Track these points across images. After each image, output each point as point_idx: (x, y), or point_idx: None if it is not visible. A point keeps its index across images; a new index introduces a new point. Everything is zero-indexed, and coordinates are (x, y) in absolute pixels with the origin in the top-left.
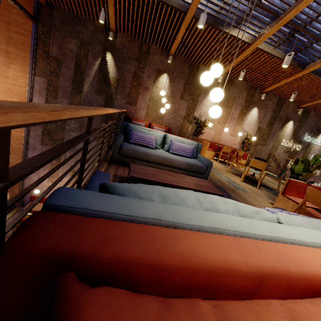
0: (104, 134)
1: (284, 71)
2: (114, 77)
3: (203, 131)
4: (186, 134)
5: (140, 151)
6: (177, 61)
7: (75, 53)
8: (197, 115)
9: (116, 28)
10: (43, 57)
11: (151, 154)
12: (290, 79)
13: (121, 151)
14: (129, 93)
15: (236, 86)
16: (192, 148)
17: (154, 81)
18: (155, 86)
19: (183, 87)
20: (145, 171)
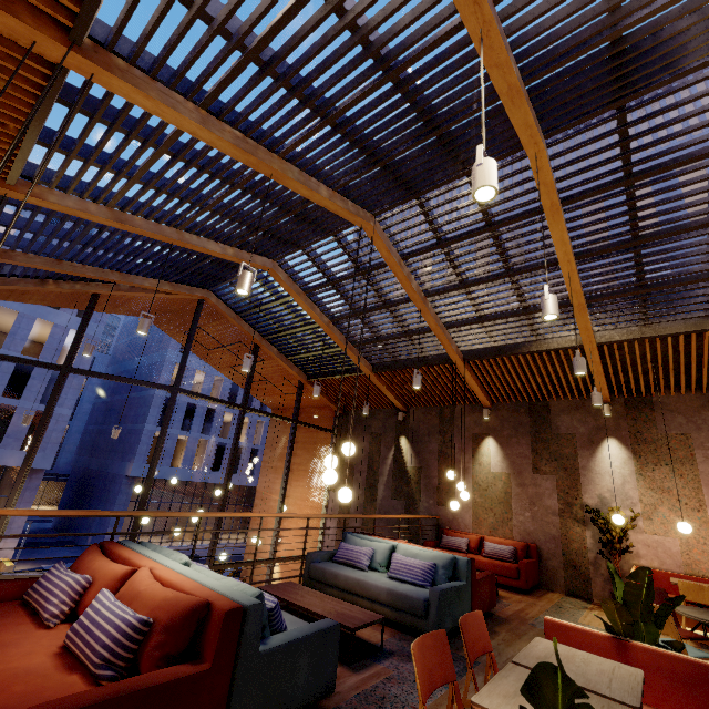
0: (257, 541)
1: None
2: (413, 468)
3: (635, 543)
4: (585, 555)
5: (327, 569)
6: (503, 411)
7: (368, 450)
8: (593, 500)
9: (408, 405)
10: (338, 467)
11: (340, 574)
12: None
13: (308, 571)
14: (437, 486)
15: (669, 408)
16: (427, 565)
17: (473, 454)
18: (477, 462)
19: (531, 449)
20: (287, 588)
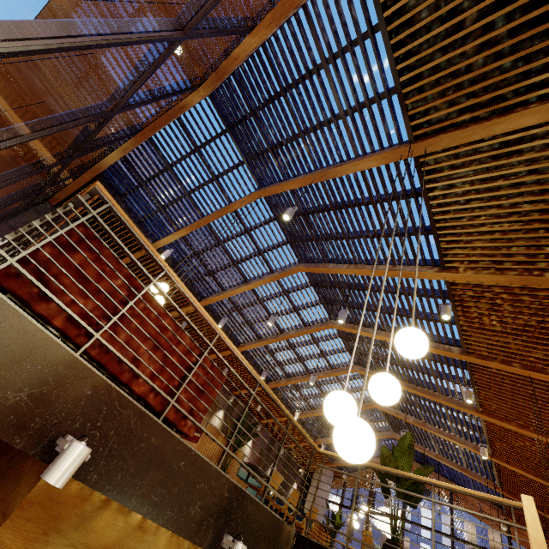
0: None
1: (492, 374)
2: None
3: None
4: None
5: None
6: None
7: None
8: None
9: None
10: None
11: None
12: (496, 364)
13: None
14: None
15: None
16: None
17: None
18: None
19: None
20: None
